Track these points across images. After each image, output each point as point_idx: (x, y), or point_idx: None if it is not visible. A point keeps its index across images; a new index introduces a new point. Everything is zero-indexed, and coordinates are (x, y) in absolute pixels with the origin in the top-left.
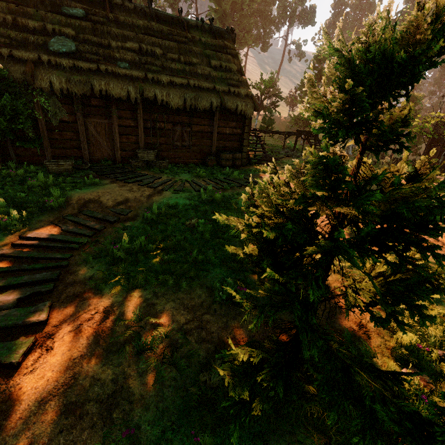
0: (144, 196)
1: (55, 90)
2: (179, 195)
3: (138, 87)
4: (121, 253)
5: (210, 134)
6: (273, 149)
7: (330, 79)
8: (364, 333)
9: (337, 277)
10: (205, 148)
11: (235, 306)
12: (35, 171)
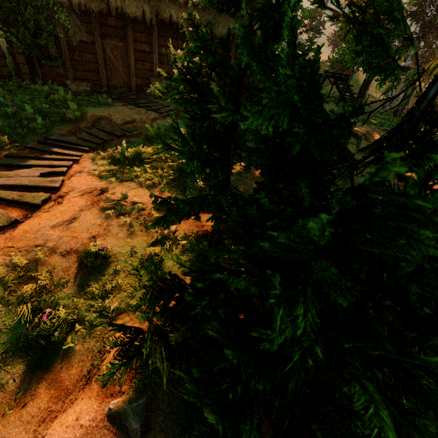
0: (149, 119)
1: (74, 5)
2: (181, 121)
3: (153, 6)
4: (120, 156)
5: None
6: None
7: None
8: None
9: None
10: None
11: None
12: (58, 89)
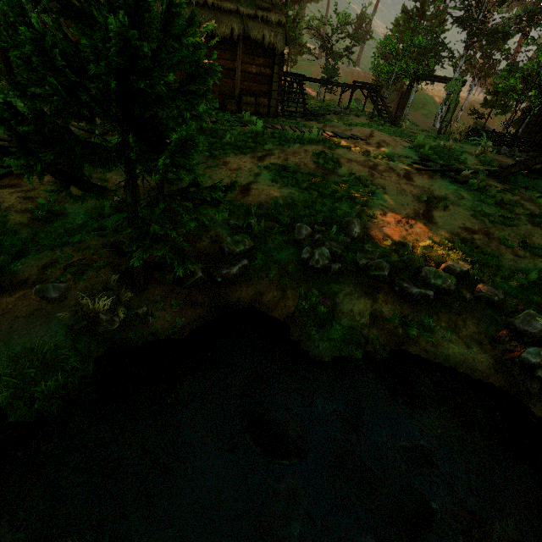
0: None
1: None
2: None
3: None
4: None
5: (232, 72)
6: (326, 106)
7: (436, 17)
8: (258, 207)
9: (270, 183)
10: (227, 89)
11: (168, 185)
12: None
